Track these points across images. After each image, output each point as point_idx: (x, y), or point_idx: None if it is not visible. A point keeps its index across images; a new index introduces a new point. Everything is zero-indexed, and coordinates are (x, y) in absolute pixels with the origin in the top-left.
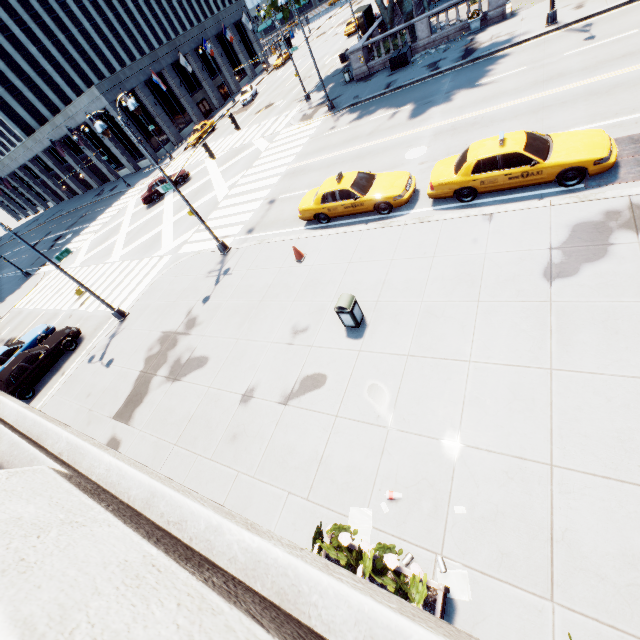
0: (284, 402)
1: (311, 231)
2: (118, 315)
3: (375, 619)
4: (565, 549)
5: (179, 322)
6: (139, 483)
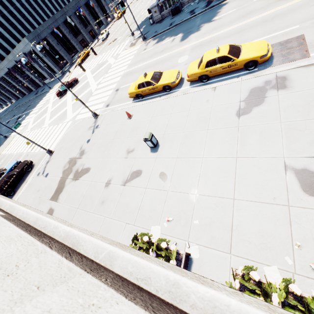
0: (124, 184)
1: (135, 103)
2: (49, 152)
3: (99, 246)
4: (237, 233)
5: (77, 153)
6: (33, 216)
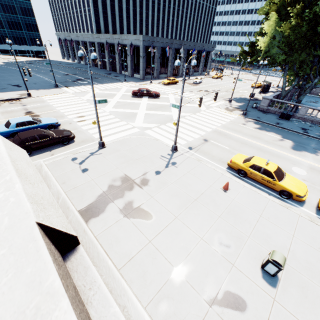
0: (209, 303)
1: (230, 174)
2: (101, 144)
3: None
4: None
5: (137, 175)
6: None
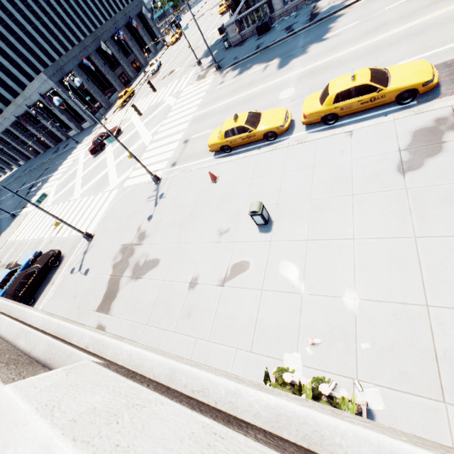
0: (221, 284)
1: (219, 159)
2: (87, 237)
3: (396, 452)
4: (447, 364)
5: (133, 236)
6: (159, 363)
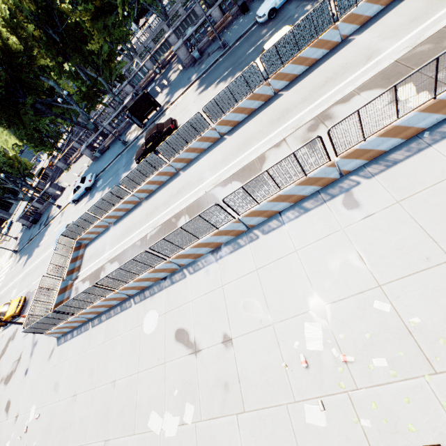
0: None
1: None
2: None
3: None
4: None
5: None
6: None
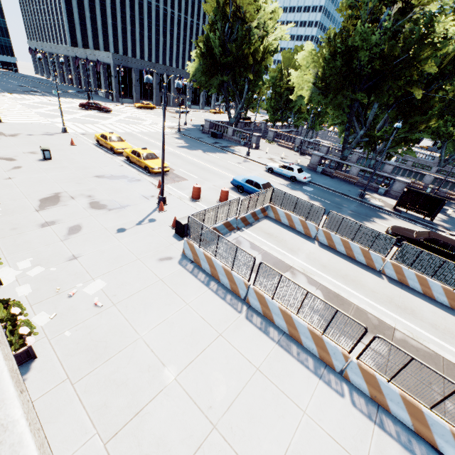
0: None
1: (93, 144)
2: None
3: None
4: None
5: (11, 133)
6: None
